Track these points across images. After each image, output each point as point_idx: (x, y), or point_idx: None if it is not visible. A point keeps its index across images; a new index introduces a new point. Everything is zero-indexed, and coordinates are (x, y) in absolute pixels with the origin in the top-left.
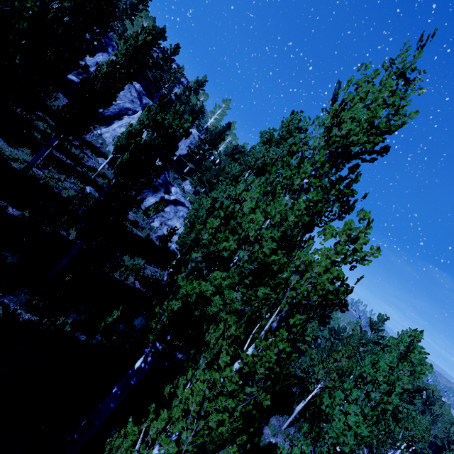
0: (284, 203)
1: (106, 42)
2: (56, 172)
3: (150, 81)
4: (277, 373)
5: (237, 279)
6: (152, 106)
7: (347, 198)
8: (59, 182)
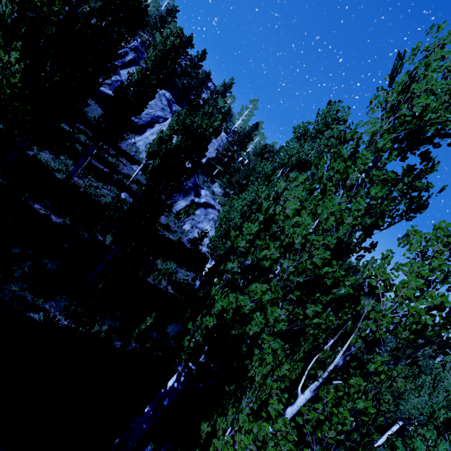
0: (336, 202)
1: (138, 56)
2: (95, 180)
3: (179, 89)
4: (357, 443)
5: (281, 294)
6: (181, 111)
7: (419, 194)
8: (97, 190)
